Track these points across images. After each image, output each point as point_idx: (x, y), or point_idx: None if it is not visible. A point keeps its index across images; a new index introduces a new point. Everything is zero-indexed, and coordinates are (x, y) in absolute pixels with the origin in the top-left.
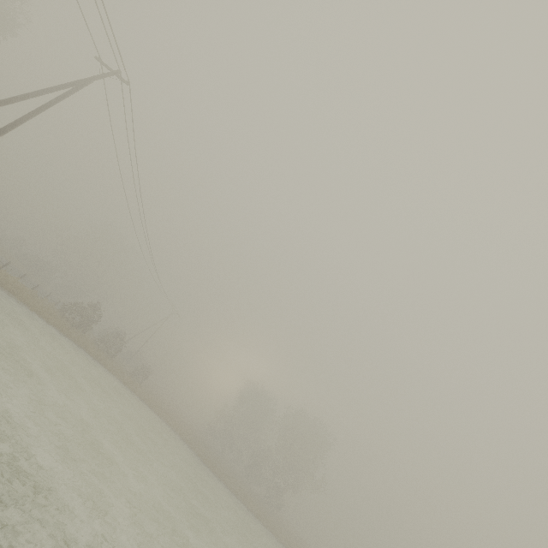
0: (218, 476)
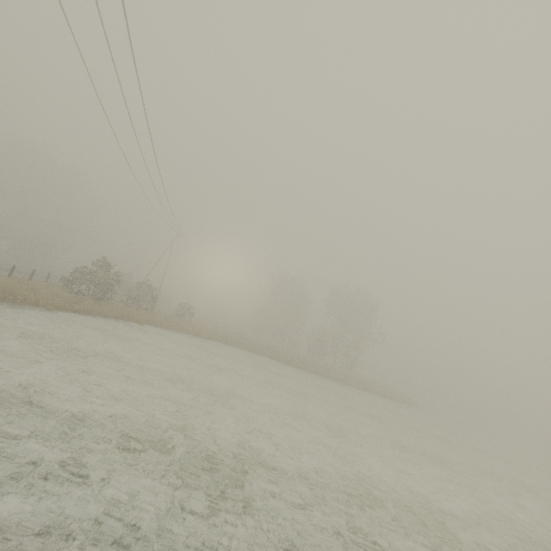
0: (315, 373)
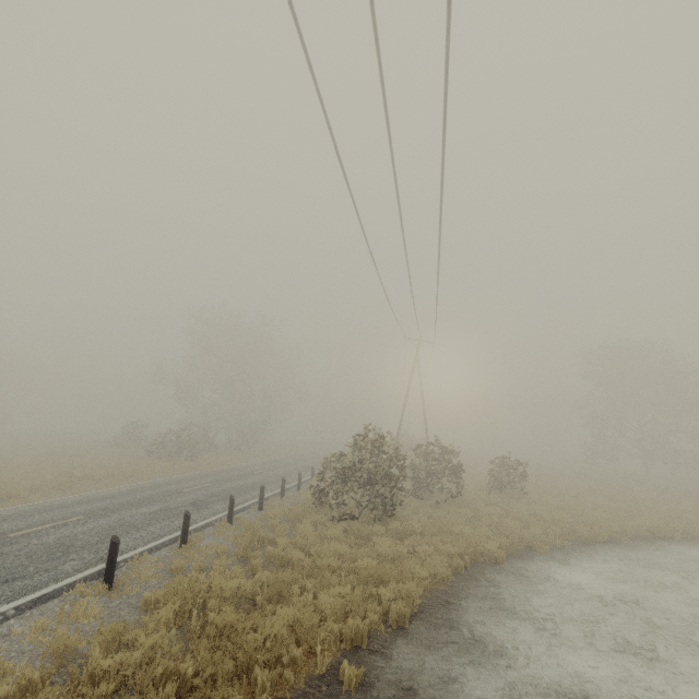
0: None
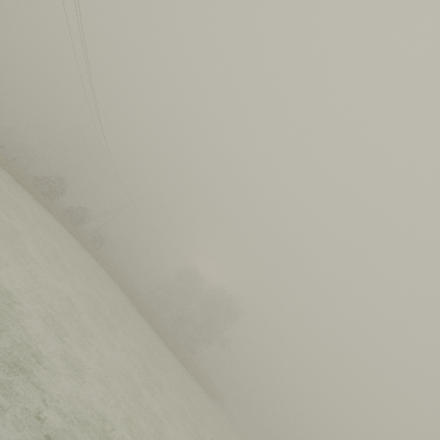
0: (146, 319)
